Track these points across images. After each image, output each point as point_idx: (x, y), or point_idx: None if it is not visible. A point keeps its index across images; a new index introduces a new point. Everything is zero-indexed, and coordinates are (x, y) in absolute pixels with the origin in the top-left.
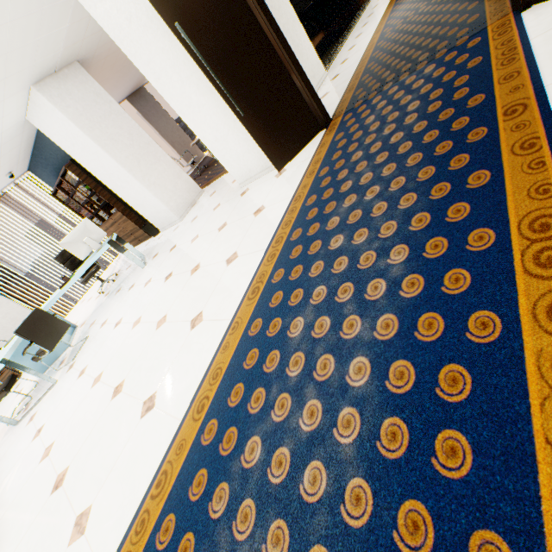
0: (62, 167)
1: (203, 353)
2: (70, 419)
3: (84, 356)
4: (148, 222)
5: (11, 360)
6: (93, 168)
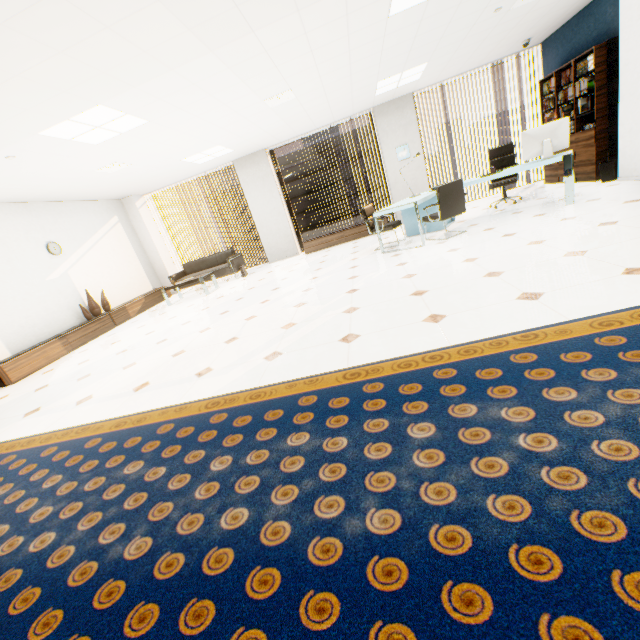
0: (582, 49)
1: (632, 295)
2: (434, 269)
3: (457, 241)
4: (614, 161)
5: (405, 210)
6: (628, 59)
